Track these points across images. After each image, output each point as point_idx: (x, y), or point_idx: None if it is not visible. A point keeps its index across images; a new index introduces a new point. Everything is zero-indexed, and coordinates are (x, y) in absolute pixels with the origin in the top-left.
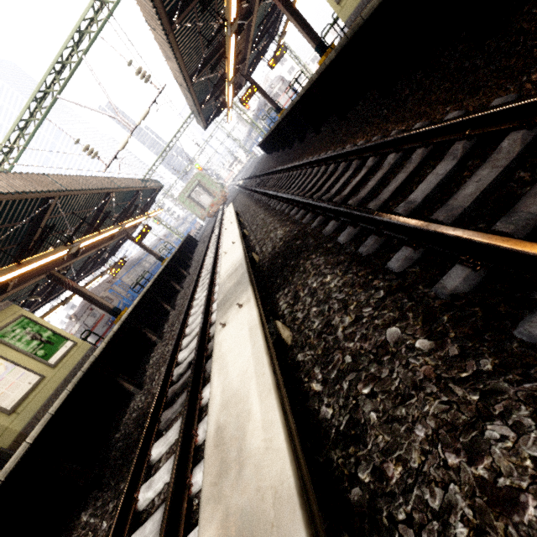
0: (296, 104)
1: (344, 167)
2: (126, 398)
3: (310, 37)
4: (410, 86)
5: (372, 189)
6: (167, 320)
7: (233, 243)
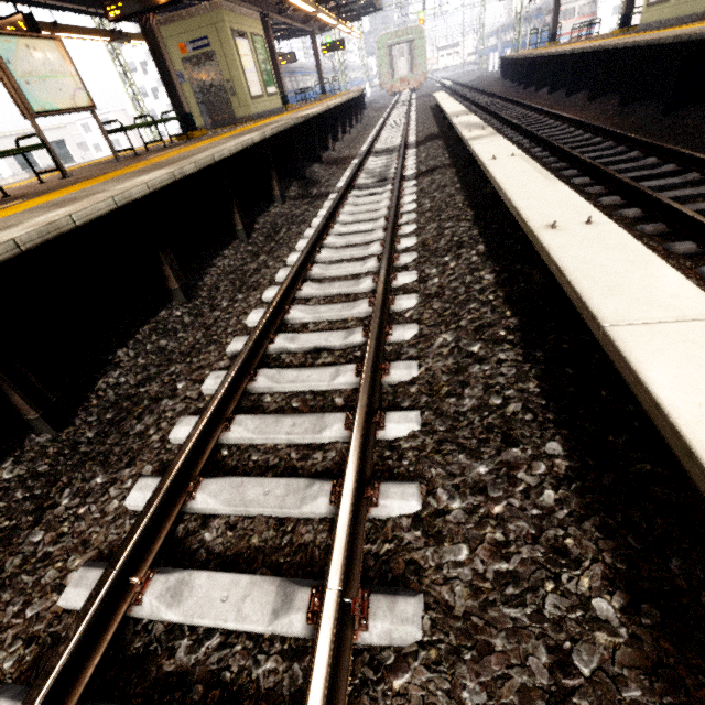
0: (557, 56)
1: (536, 117)
2: (323, 148)
3: (628, 0)
4: (598, 103)
5: (533, 128)
6: (344, 135)
7: (457, 107)
